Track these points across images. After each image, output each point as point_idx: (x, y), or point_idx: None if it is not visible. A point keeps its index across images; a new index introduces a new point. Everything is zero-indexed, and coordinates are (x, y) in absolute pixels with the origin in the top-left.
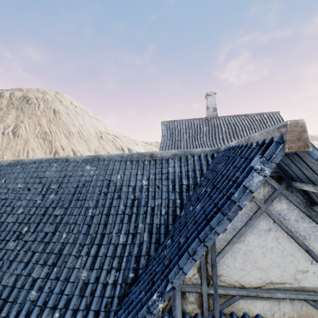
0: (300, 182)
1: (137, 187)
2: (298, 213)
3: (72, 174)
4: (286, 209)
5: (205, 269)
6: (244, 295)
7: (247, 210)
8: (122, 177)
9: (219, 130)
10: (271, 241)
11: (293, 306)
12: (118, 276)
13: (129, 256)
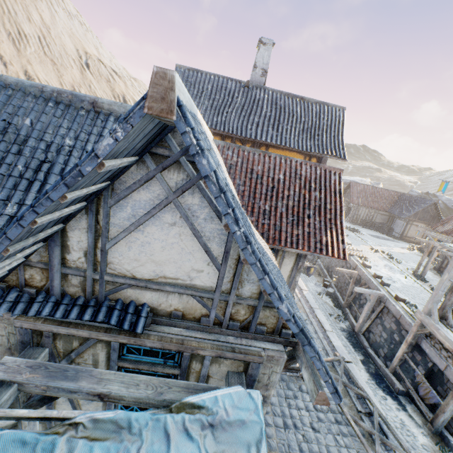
0: None
1: (54, 145)
2: (210, 213)
3: None
4: (198, 205)
5: (93, 253)
6: (133, 285)
7: (154, 197)
8: (34, 124)
9: (259, 110)
10: (174, 237)
11: (181, 300)
12: None
13: None
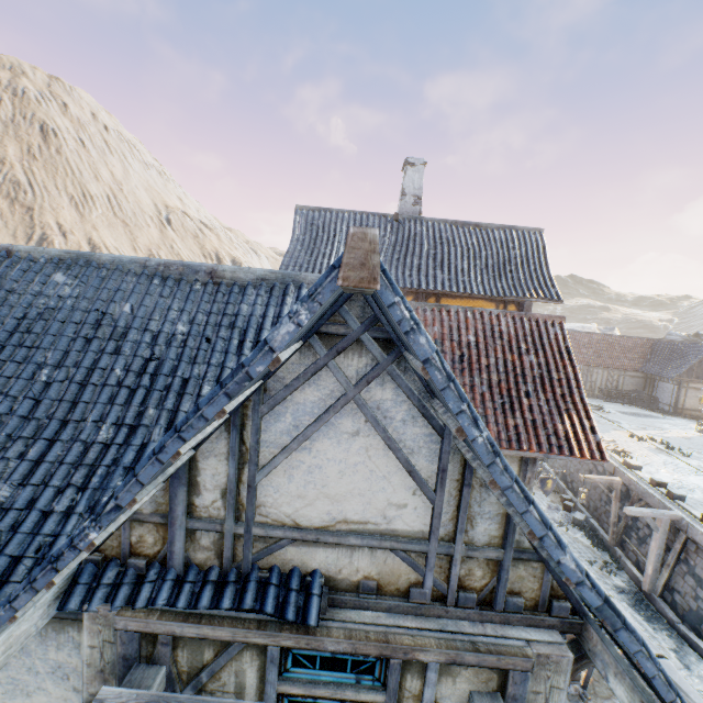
0: (409, 353)
1: (162, 335)
2: (410, 410)
3: (17, 288)
4: (391, 400)
5: (236, 492)
6: (297, 539)
7: (325, 395)
8: (135, 311)
9: (417, 248)
10: (357, 453)
11: (374, 559)
12: (79, 499)
13: (112, 466)
